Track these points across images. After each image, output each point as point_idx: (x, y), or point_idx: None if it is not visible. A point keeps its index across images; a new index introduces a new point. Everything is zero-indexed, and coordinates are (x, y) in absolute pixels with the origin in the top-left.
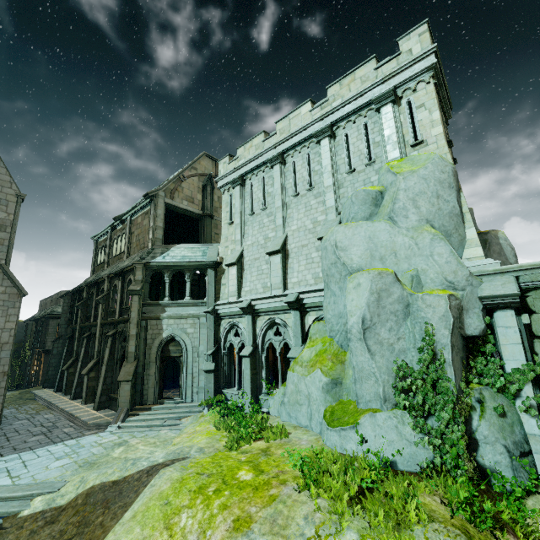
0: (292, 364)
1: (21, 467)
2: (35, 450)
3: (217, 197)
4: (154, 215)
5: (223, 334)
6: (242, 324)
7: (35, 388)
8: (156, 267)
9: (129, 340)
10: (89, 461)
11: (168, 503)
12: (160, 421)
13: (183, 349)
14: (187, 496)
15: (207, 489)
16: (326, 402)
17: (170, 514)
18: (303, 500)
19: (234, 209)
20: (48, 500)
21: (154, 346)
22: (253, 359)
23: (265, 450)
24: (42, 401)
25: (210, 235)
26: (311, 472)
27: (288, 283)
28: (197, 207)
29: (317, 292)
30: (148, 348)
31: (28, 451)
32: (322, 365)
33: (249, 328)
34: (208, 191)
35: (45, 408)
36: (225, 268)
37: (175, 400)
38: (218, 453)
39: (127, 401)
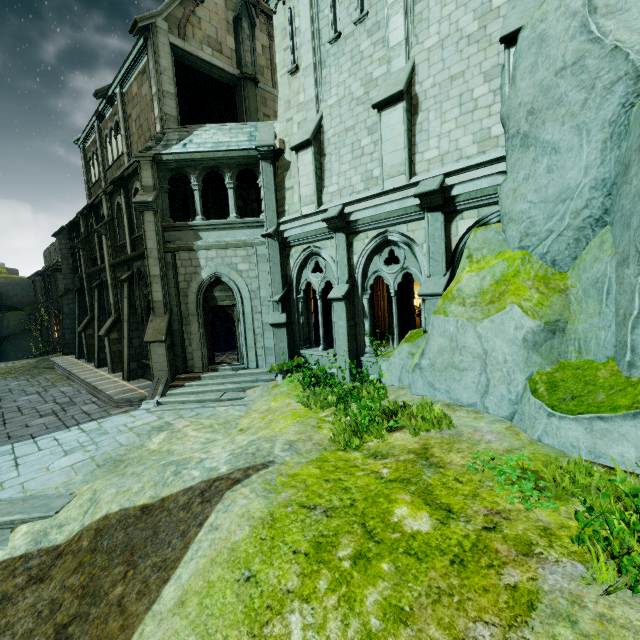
0: (440, 303)
1: (9, 467)
2: (37, 438)
3: (260, 45)
4: (156, 69)
5: (294, 270)
6: (327, 251)
7: (56, 355)
8: (173, 162)
9: (151, 283)
10: (113, 458)
11: (251, 578)
12: (216, 394)
13: (236, 295)
14: (292, 566)
15: (336, 553)
16: (529, 366)
17: (259, 609)
18: (632, 623)
19: (298, 40)
20: (36, 535)
21: (191, 292)
22: (349, 303)
23: (422, 453)
24: (61, 370)
25: (256, 117)
26: (607, 533)
27: (418, 162)
28: (229, 62)
29: (488, 166)
30: (183, 296)
31: (26, 441)
32: (520, 299)
33: (340, 255)
34: (245, 29)
35: (63, 379)
36: (290, 160)
37: (232, 366)
38: (324, 454)
39: (165, 368)
